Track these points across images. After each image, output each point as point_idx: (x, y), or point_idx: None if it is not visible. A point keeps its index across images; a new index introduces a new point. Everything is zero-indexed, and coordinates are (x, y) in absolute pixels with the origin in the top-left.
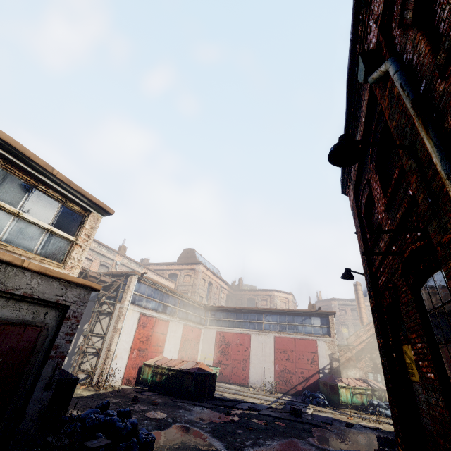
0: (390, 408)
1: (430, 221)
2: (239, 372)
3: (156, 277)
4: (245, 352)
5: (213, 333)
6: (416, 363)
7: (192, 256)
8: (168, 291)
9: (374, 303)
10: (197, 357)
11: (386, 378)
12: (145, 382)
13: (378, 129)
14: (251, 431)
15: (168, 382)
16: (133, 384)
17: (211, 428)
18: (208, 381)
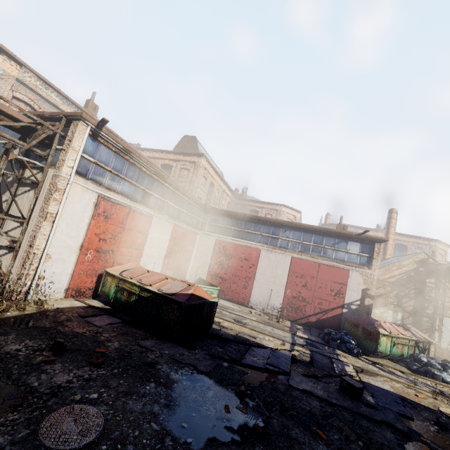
0: None
1: None
2: (238, 289)
3: None
4: (250, 269)
5: (212, 241)
6: None
7: (192, 146)
8: (152, 172)
9: None
10: (189, 265)
11: None
12: (106, 298)
13: None
14: None
15: (139, 307)
16: (89, 296)
17: None
18: (204, 313)
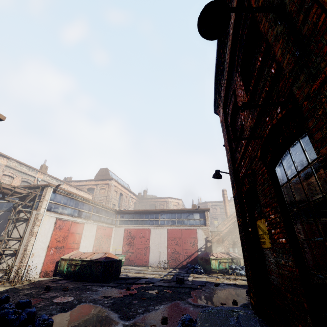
0: (246, 270)
1: (297, 78)
2: (141, 257)
3: (76, 191)
4: (146, 242)
5: (122, 230)
6: (269, 232)
7: (106, 174)
8: (82, 200)
9: (236, 192)
10: (109, 249)
11: (243, 248)
12: (61, 273)
13: (244, 31)
14: (145, 300)
15: (81, 271)
16: (51, 276)
17: (111, 303)
18: (114, 266)
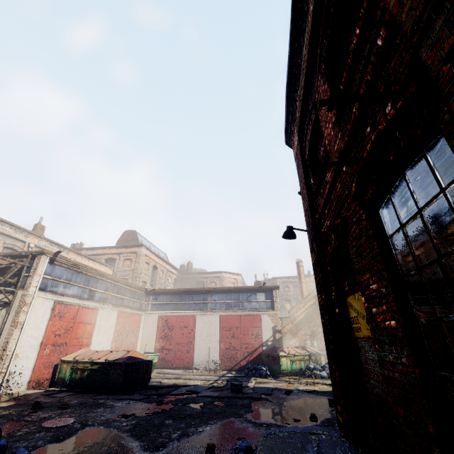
0: (330, 372)
1: (428, 29)
2: (183, 355)
3: (88, 263)
4: (190, 334)
5: (155, 318)
6: (368, 313)
7: (133, 238)
8: (95, 274)
9: (317, 255)
10: (137, 346)
11: (327, 339)
12: (62, 382)
13: None
14: (183, 419)
15: (91, 378)
16: (46, 386)
17: (132, 425)
18: (141, 370)
